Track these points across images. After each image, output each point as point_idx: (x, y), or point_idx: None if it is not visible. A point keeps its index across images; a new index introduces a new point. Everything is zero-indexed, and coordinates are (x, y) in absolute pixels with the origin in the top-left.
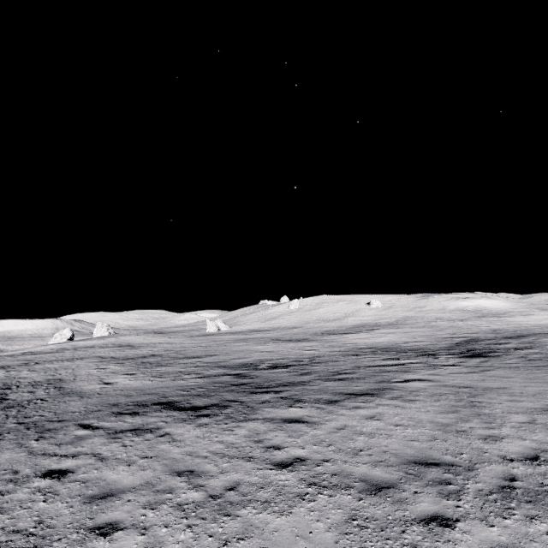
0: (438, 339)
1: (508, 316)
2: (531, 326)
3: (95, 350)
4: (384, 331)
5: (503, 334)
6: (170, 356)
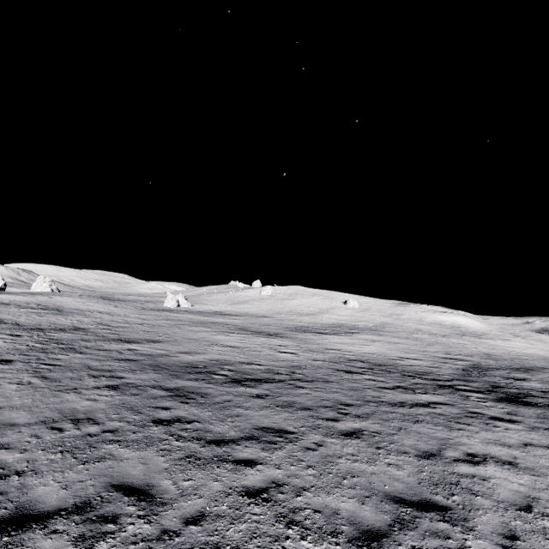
0: (436, 359)
1: (487, 338)
2: (521, 355)
3: (5, 309)
4: (366, 337)
5: (503, 362)
6: (98, 334)
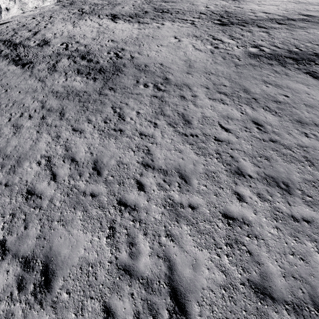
0: (287, 14)
1: None
2: None
3: None
4: (306, 1)
5: None
6: None
